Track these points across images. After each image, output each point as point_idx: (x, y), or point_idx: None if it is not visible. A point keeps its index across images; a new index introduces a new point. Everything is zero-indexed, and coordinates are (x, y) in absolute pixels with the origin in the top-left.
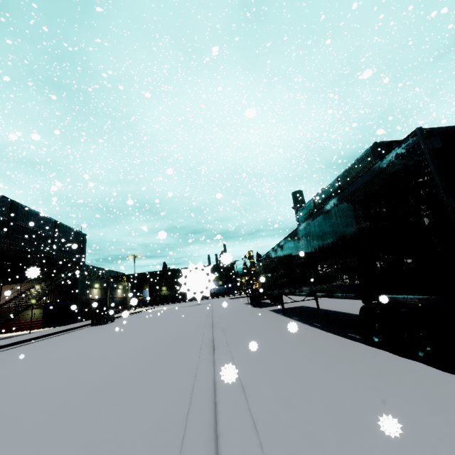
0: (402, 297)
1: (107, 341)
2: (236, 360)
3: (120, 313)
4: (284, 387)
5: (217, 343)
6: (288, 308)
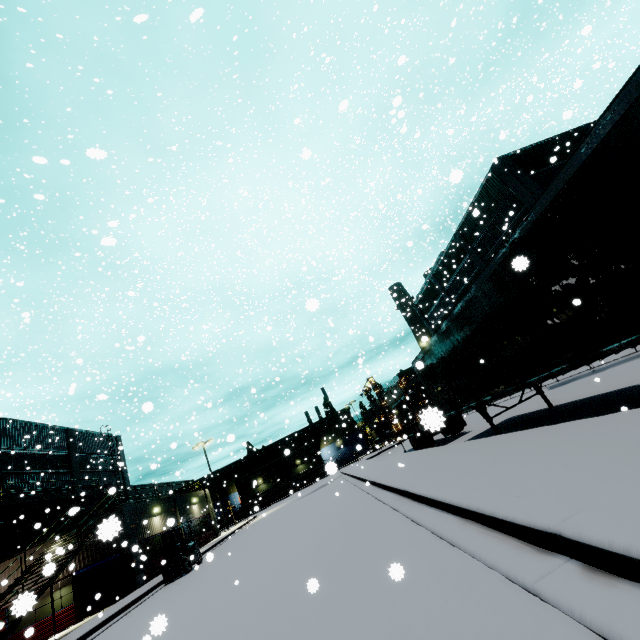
0: None
1: (208, 608)
2: None
3: (206, 544)
4: None
5: (520, 514)
6: (489, 429)
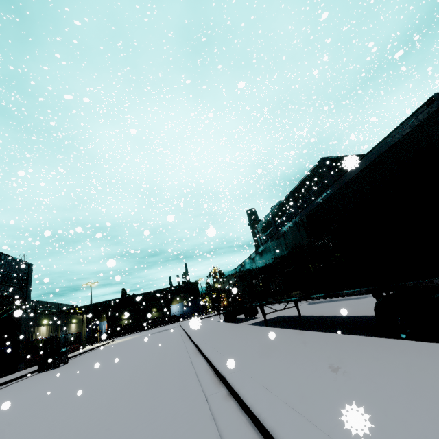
0: (437, 280)
1: (64, 390)
2: (269, 388)
3: (74, 351)
4: (386, 419)
5: (222, 368)
6: (267, 319)
